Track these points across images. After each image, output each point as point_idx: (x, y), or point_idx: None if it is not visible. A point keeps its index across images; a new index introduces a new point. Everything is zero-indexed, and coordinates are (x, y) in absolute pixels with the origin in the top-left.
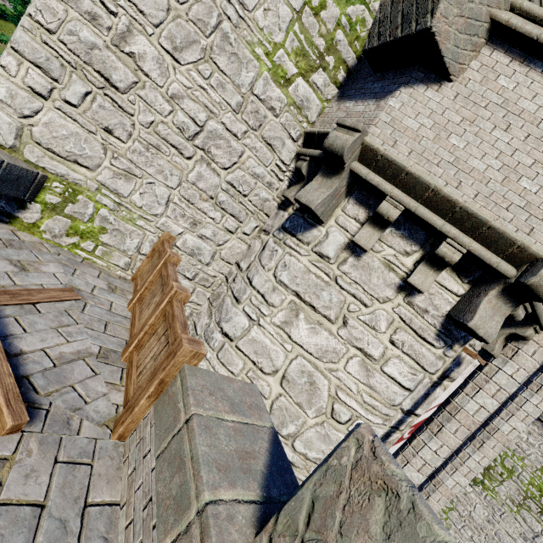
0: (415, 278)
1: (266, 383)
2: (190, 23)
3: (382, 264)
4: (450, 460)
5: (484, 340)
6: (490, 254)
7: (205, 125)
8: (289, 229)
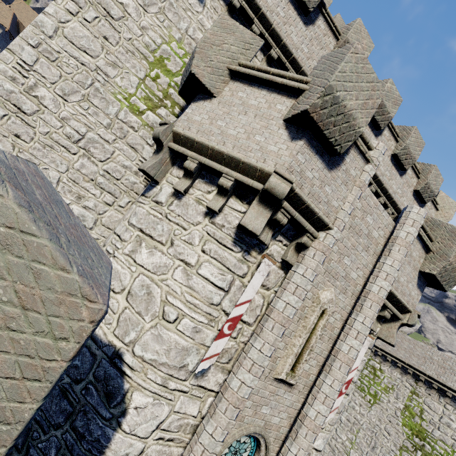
0: (210, 203)
1: (116, 301)
2: (74, 83)
3: (194, 201)
4: (310, 391)
5: (254, 233)
6: (248, 179)
7: (86, 135)
8: (142, 193)
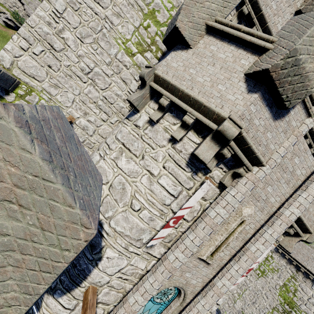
0: (174, 133)
1: (102, 189)
2: (89, 28)
3: (163, 129)
4: (221, 270)
5: (203, 162)
6: (206, 119)
7: (93, 69)
8: (127, 117)
